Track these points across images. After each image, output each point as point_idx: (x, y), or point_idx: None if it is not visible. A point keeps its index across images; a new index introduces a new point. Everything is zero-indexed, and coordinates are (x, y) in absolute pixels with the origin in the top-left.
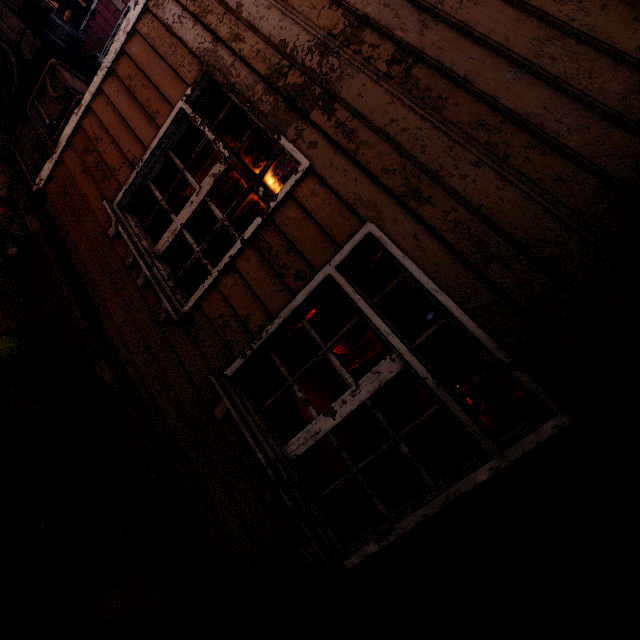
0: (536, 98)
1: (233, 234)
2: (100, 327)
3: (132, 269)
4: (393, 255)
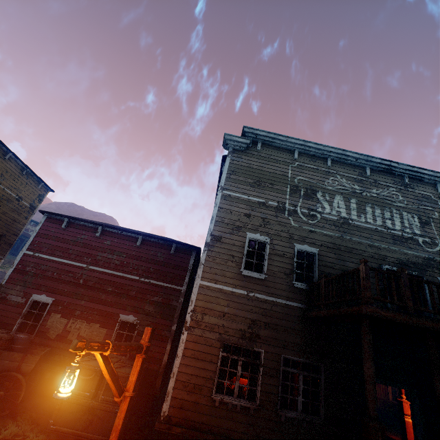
0: (289, 323)
1: (254, 375)
2: (231, 438)
3: (232, 408)
4: (288, 357)
